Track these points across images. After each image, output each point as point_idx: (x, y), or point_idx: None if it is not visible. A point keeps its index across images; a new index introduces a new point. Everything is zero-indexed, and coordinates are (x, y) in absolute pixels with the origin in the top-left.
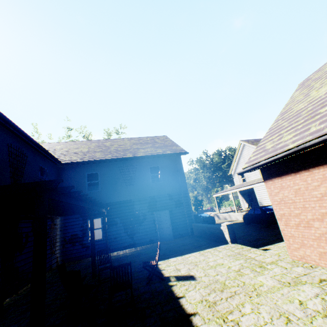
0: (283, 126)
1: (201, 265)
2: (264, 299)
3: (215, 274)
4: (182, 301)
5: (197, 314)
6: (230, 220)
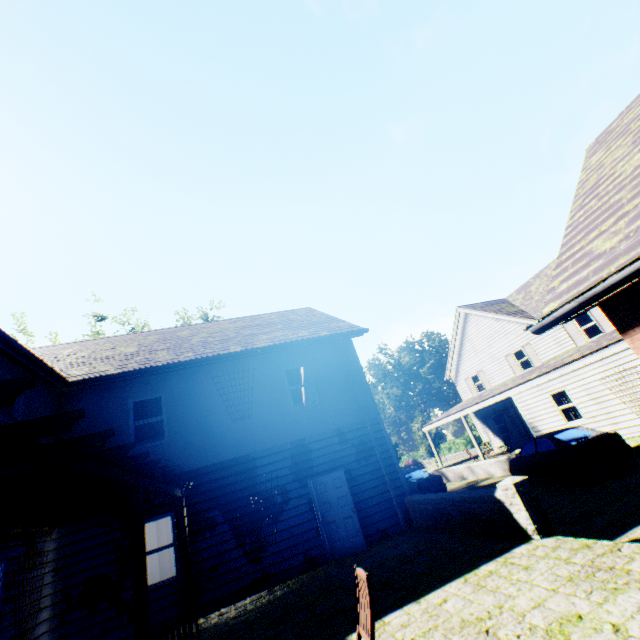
0: (619, 201)
1: (507, 634)
2: None
3: None
4: None
5: None
6: (474, 479)
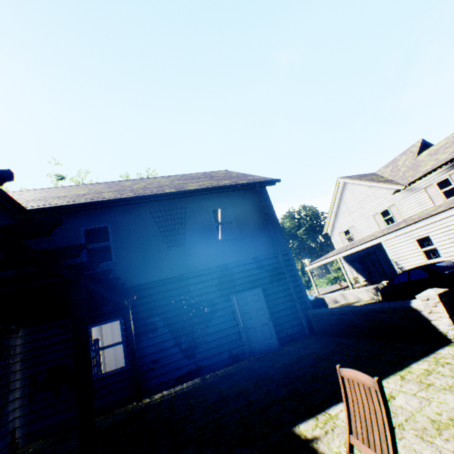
0: None
1: None
2: None
3: None
4: None
5: None
6: (346, 303)
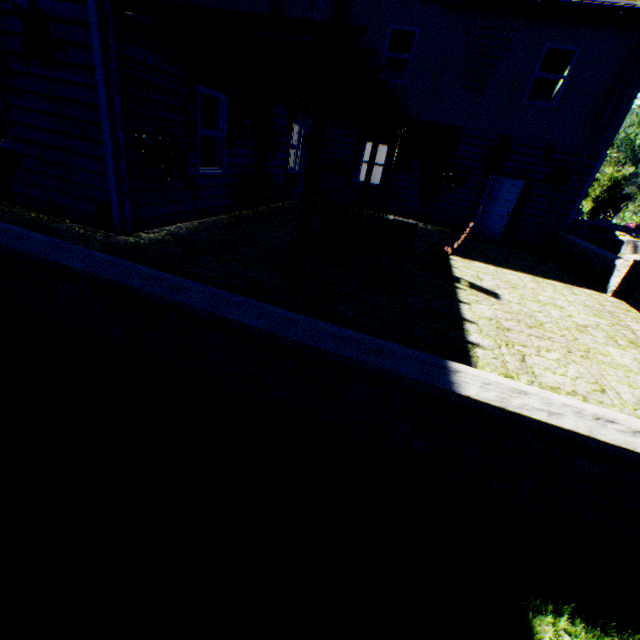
0: None
1: (520, 292)
2: (590, 364)
3: (536, 311)
4: (463, 306)
5: (475, 325)
6: None
